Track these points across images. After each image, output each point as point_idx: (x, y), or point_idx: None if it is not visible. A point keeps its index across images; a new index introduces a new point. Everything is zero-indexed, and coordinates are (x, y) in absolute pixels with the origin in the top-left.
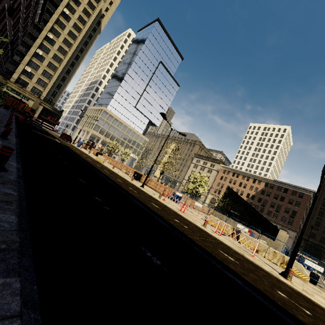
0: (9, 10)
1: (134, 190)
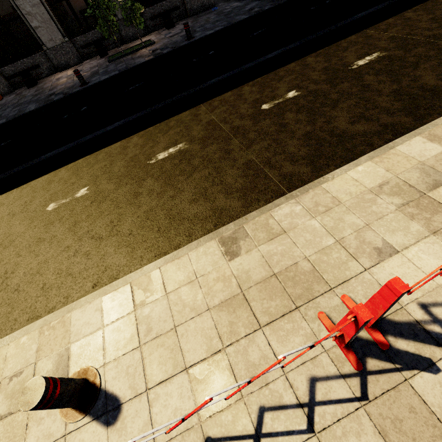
0: None
1: (284, 102)
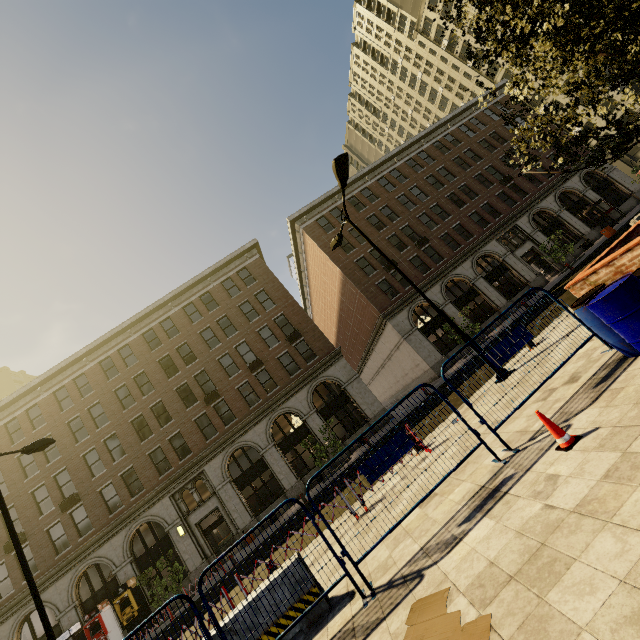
0: (418, 247)
1: None
